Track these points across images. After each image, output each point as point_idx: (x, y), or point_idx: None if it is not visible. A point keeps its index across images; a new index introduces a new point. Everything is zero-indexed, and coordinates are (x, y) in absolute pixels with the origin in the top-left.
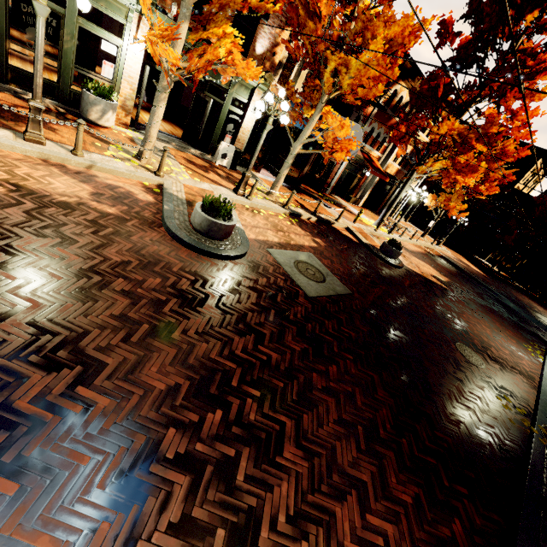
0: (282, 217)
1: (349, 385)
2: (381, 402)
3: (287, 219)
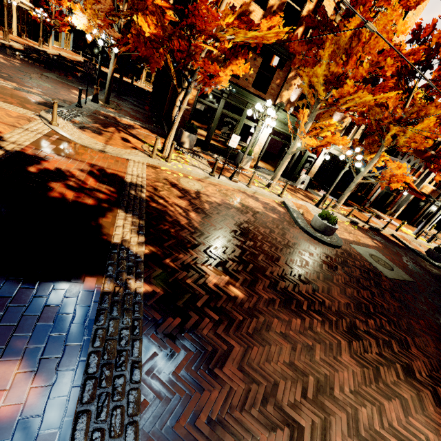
0: (347, 224)
1: (435, 334)
2: None
3: (350, 225)
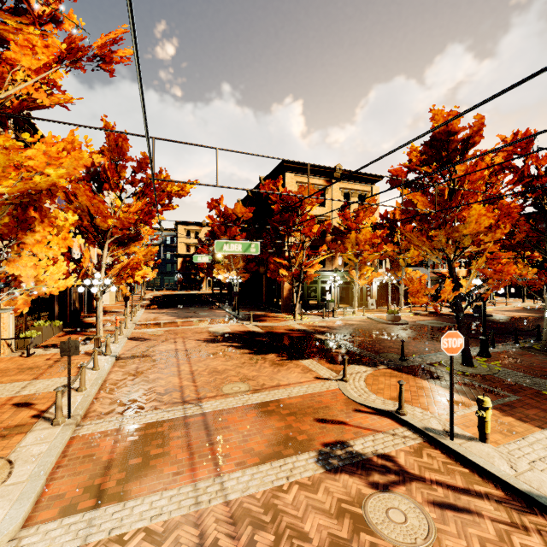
0: (412, 315)
1: None
2: (472, 335)
3: (414, 315)
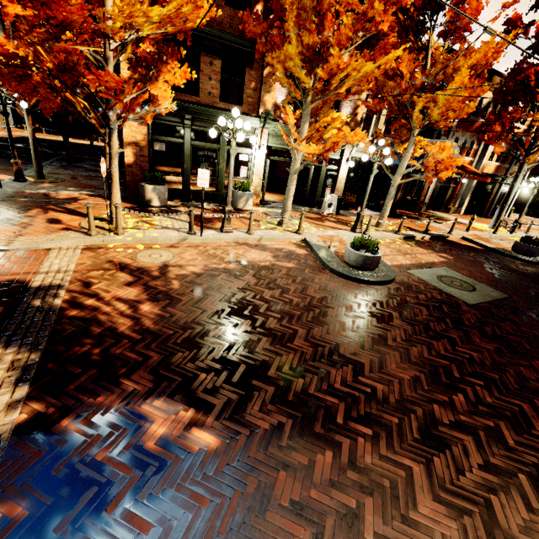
0: (399, 242)
1: None
2: None
3: (404, 243)
